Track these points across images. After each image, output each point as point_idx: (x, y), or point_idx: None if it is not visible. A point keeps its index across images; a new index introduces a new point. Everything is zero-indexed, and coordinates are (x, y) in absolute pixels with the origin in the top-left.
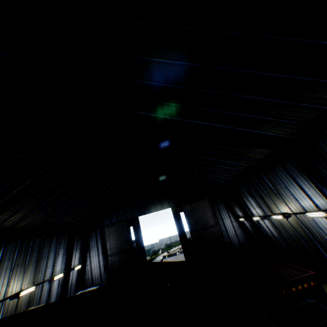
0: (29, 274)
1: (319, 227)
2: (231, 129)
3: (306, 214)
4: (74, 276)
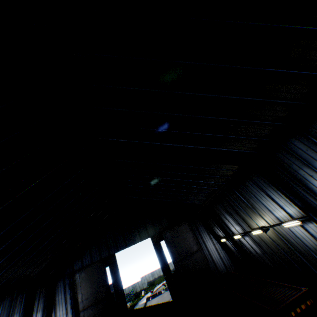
0: None
1: (297, 236)
2: (200, 149)
3: (282, 225)
4: None
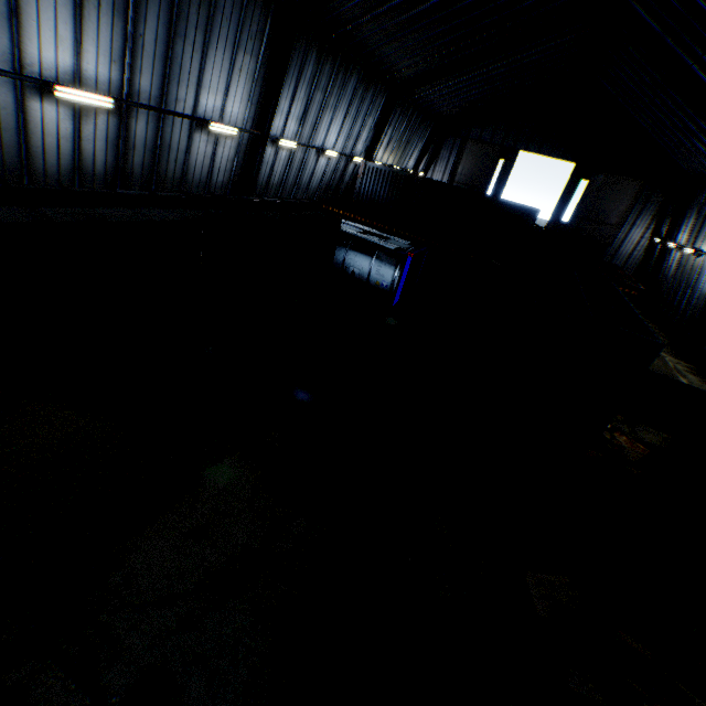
0: (399, 154)
1: (705, 276)
2: None
3: None
4: None
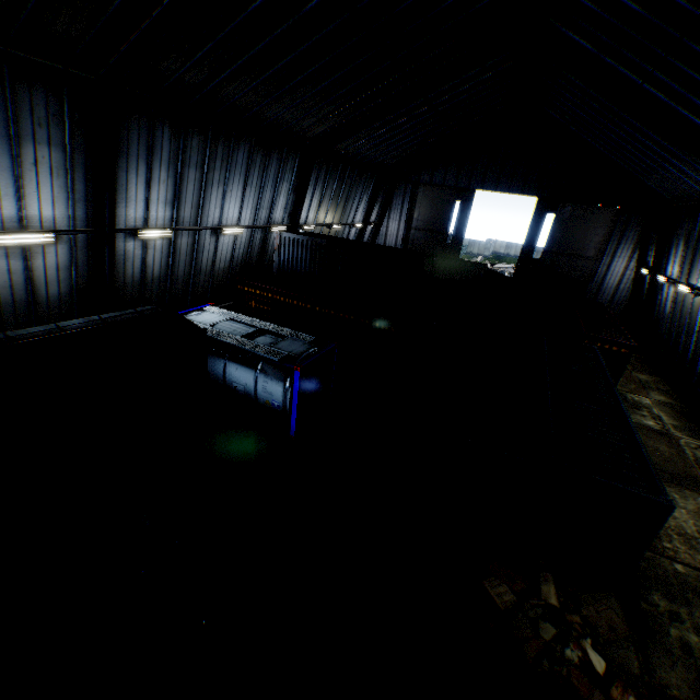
0: (339, 211)
1: None
2: None
3: None
4: (367, 234)
